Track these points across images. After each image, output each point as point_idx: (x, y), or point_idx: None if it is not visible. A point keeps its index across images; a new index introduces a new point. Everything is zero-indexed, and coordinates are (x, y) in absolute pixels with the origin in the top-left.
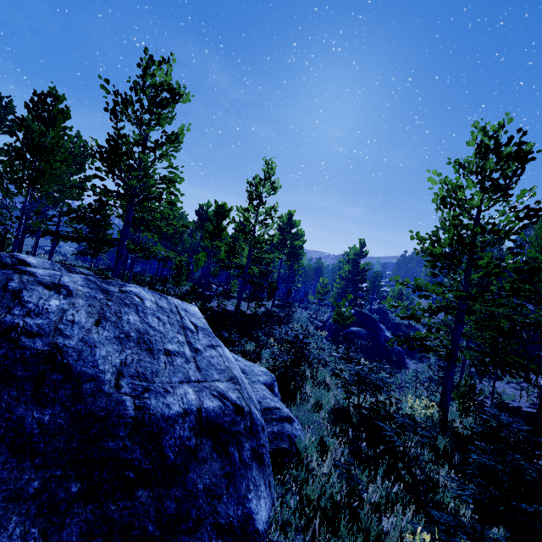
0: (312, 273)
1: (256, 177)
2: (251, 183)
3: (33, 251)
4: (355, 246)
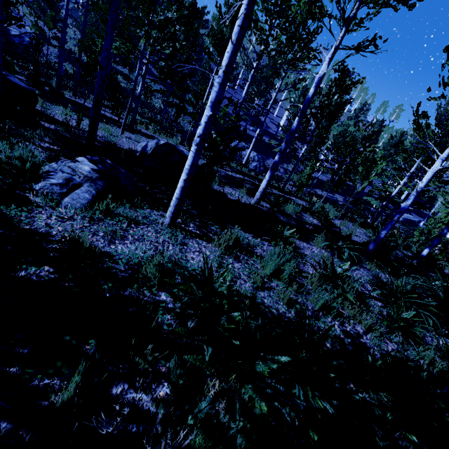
0: None
1: None
2: None
3: None
4: None
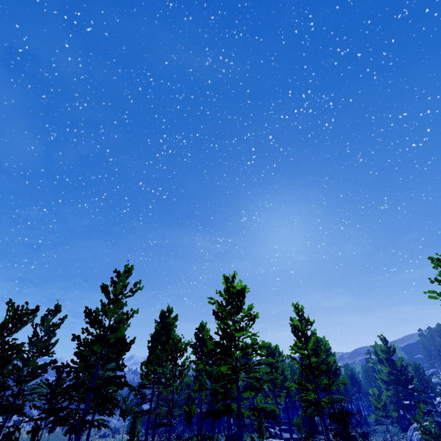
0: (349, 384)
1: (294, 319)
2: (293, 325)
3: (146, 434)
4: (375, 342)
